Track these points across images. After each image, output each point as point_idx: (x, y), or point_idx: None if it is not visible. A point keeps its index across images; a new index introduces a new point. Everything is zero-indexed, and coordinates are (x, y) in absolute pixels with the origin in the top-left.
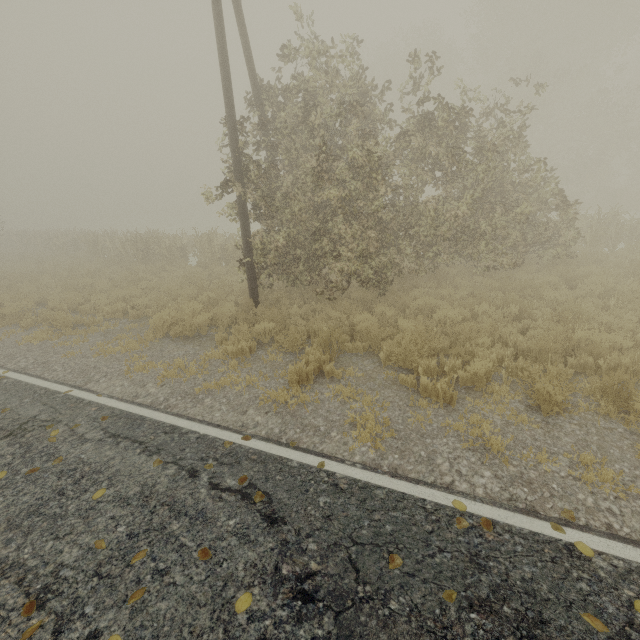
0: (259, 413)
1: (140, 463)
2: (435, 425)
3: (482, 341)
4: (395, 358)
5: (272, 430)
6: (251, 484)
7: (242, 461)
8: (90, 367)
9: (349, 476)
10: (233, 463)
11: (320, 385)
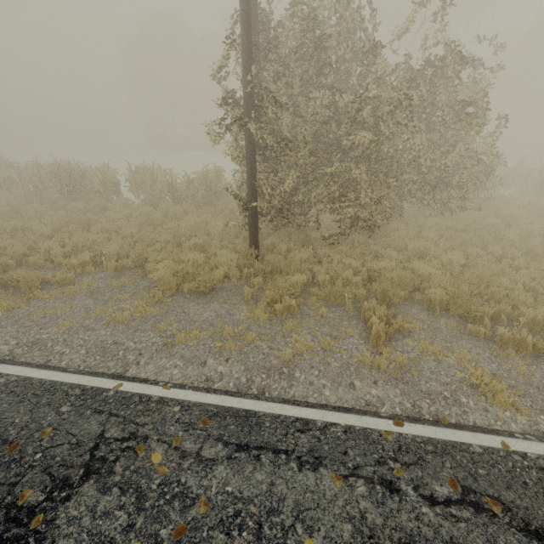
0: (369, 384)
1: (314, 485)
2: (538, 376)
3: (501, 283)
4: (454, 308)
5: (404, 405)
6: (465, 488)
7: (424, 456)
8: (109, 343)
9: (541, 454)
10: (418, 461)
11: (397, 342)
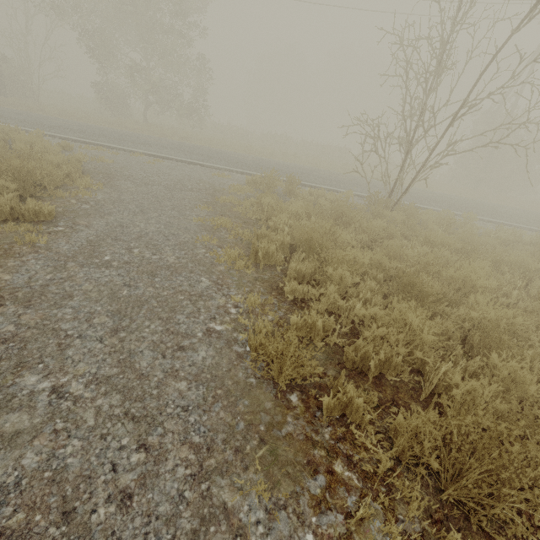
0: None
1: None
2: None
3: None
4: None
5: None
6: None
7: None
8: None
9: None
10: None
11: None
